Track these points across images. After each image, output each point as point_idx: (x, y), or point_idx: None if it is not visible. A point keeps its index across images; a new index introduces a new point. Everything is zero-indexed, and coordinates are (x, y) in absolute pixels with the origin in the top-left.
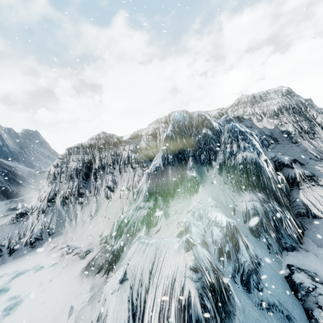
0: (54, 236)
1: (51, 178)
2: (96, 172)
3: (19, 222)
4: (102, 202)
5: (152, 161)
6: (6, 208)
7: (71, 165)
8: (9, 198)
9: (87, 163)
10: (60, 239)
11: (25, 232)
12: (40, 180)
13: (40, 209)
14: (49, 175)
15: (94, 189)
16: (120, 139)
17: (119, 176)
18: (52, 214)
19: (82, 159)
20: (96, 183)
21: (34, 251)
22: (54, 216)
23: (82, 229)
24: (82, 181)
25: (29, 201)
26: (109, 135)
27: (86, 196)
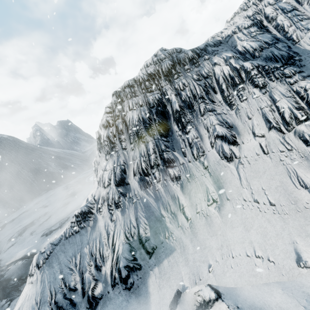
0: (159, 257)
1: (106, 146)
2: (180, 116)
3: (84, 230)
4: (220, 169)
5: (289, 65)
6: (64, 194)
7: (130, 116)
8: (64, 182)
9: (156, 106)
10: (178, 266)
11: (102, 252)
12: (85, 159)
13: (110, 202)
14: (100, 144)
15: (188, 147)
16: (197, 50)
17: (231, 113)
18: (133, 207)
19: (145, 102)
20: (187, 137)
21: (136, 300)
22: (139, 211)
23: (215, 237)
24: (160, 139)
25: (84, 182)
26: (174, 49)
27: (180, 164)
